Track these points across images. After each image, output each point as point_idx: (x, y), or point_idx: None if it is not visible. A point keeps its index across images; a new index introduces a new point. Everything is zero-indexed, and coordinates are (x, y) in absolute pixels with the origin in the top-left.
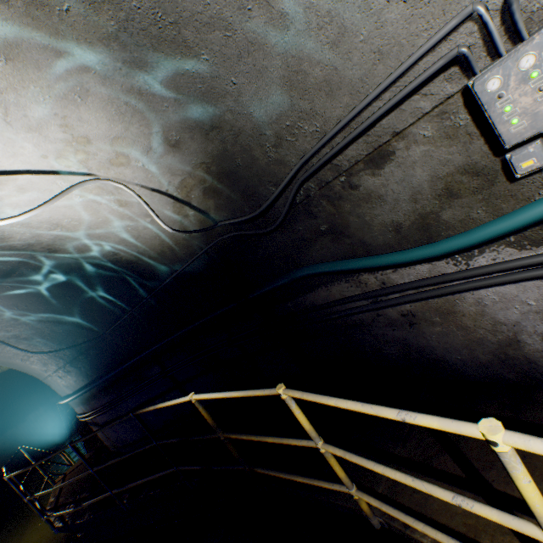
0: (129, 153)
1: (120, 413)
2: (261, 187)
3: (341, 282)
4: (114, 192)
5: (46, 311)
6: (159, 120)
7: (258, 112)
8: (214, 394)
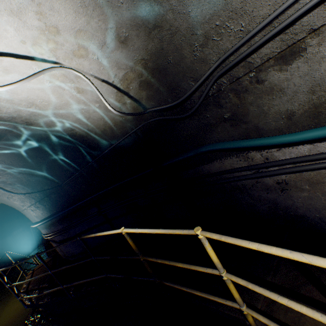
0: (88, 47)
1: (69, 236)
2: (184, 82)
3: (233, 157)
4: (74, 80)
5: (24, 167)
6: (114, 15)
7: (195, 11)
8: (140, 230)
